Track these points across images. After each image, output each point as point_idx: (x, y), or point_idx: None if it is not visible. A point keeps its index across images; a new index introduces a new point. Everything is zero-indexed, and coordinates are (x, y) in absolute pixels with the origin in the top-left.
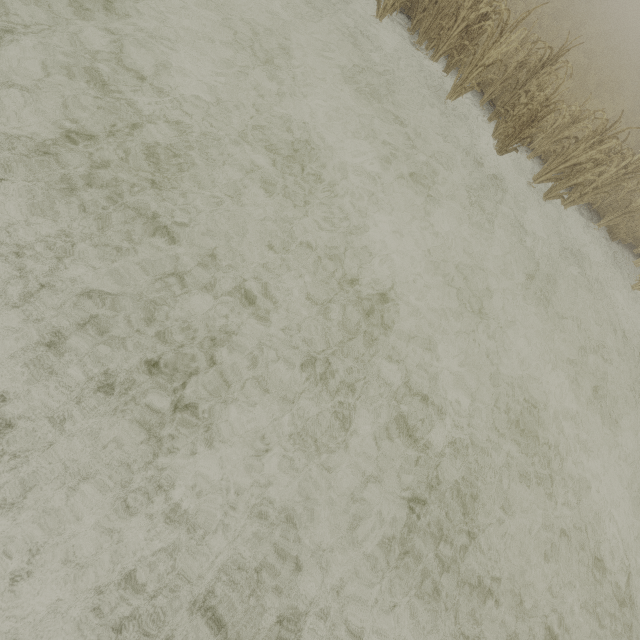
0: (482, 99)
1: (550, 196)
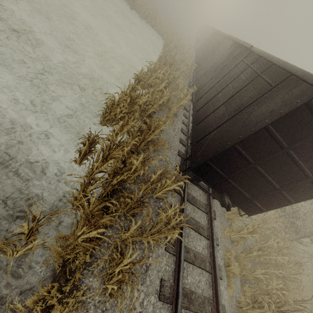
0: (126, 1)
1: (142, 19)
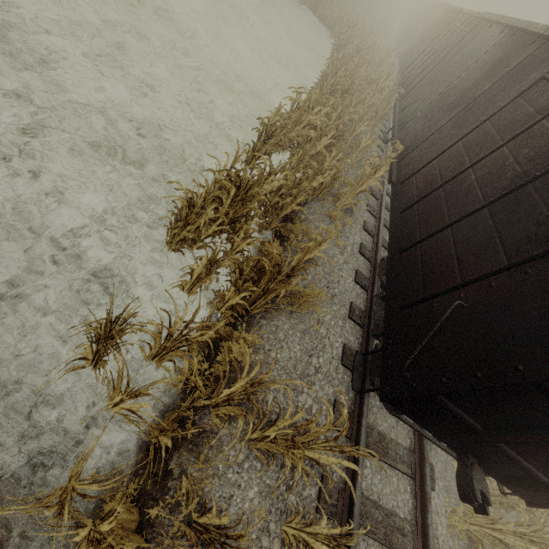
0: None
1: None
